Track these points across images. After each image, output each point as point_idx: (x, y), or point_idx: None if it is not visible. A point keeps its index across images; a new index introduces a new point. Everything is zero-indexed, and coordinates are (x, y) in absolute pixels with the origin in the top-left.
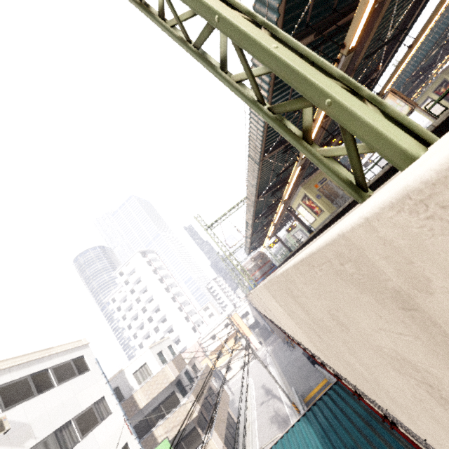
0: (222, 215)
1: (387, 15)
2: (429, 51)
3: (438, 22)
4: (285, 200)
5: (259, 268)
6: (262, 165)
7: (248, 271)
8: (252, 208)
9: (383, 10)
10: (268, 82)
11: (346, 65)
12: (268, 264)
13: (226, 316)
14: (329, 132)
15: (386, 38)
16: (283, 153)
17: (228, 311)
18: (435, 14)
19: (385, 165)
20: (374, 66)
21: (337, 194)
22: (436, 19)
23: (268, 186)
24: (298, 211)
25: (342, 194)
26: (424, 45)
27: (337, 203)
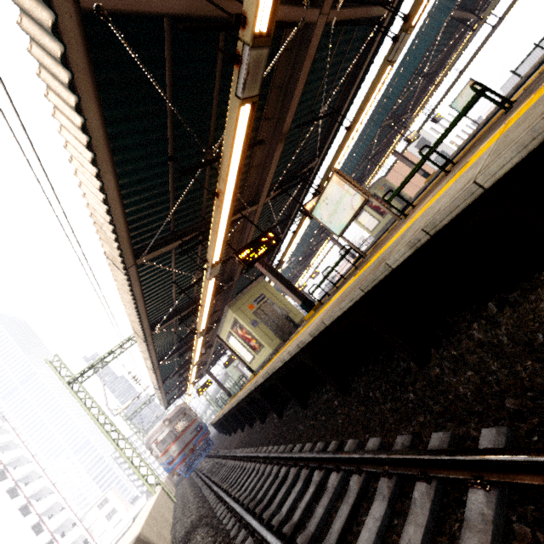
0: (105, 353)
1: (318, 80)
2: (358, 163)
3: (364, 134)
4: (204, 331)
5: (178, 436)
6: (138, 273)
7: (160, 443)
8: (144, 347)
9: (313, 42)
10: (59, 56)
11: (257, 79)
12: (192, 426)
13: (130, 520)
14: (257, 227)
15: (321, 112)
16: (181, 254)
17: (136, 507)
18: (372, 90)
19: (338, 280)
20: (310, 156)
21: (281, 318)
22: (373, 100)
23: (173, 307)
24: (230, 343)
25: (288, 318)
26: (355, 154)
27: (281, 331)
